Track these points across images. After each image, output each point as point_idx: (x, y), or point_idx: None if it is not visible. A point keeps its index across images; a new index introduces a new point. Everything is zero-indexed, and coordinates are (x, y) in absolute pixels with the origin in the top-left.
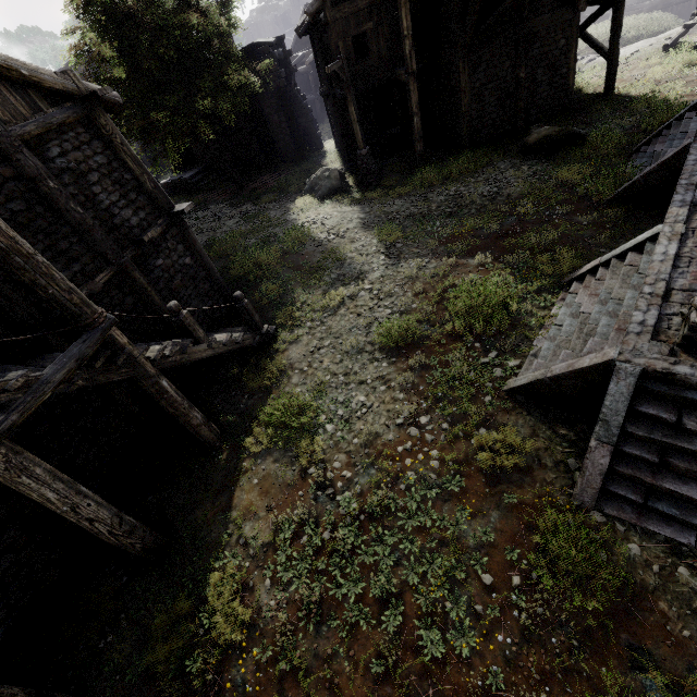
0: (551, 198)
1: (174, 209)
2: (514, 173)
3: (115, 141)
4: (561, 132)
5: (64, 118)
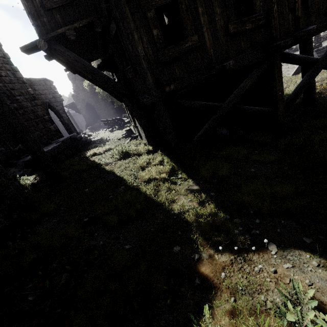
0: None
1: None
2: None
3: None
4: None
5: None
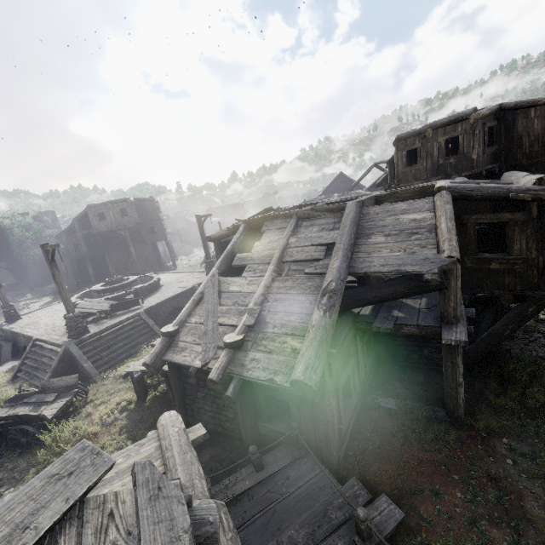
0: None
1: None
2: None
3: None
4: None
5: None
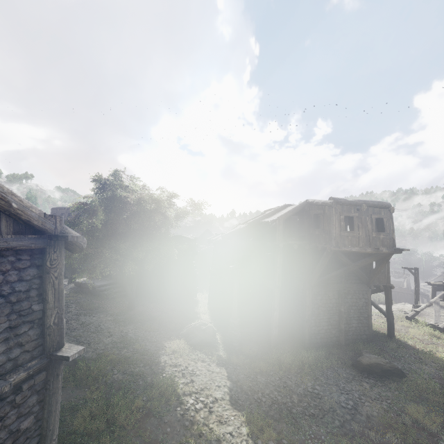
0: (420, 443)
1: (60, 350)
2: (359, 388)
3: (53, 273)
4: (387, 363)
5: (17, 244)
